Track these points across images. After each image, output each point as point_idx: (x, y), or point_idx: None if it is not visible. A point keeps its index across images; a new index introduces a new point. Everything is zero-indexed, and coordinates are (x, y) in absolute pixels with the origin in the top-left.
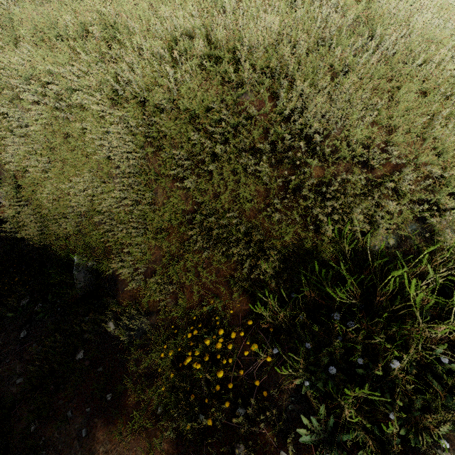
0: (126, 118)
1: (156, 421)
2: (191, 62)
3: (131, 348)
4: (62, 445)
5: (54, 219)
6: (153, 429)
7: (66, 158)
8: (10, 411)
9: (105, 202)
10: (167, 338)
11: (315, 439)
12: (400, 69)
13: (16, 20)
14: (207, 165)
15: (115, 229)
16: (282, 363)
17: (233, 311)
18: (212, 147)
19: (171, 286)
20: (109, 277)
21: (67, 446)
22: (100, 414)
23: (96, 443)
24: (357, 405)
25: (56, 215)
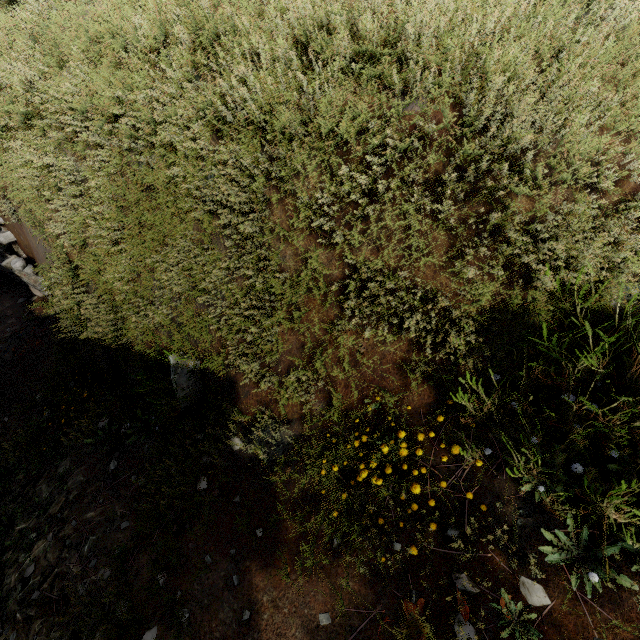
0: (239, 154)
1: (333, 557)
2: (332, 65)
3: (276, 468)
4: (208, 598)
5: (133, 307)
6: (332, 566)
7: (146, 220)
8: (123, 564)
9: (210, 276)
10: (322, 451)
11: (566, 557)
12: (638, 47)
13: (55, 29)
14: (361, 210)
15: (230, 311)
16: (496, 468)
17: (410, 408)
18: (367, 184)
19: (320, 382)
20: (222, 379)
21: (216, 599)
22: (251, 555)
23: (255, 592)
24: (623, 508)
25: (135, 302)
